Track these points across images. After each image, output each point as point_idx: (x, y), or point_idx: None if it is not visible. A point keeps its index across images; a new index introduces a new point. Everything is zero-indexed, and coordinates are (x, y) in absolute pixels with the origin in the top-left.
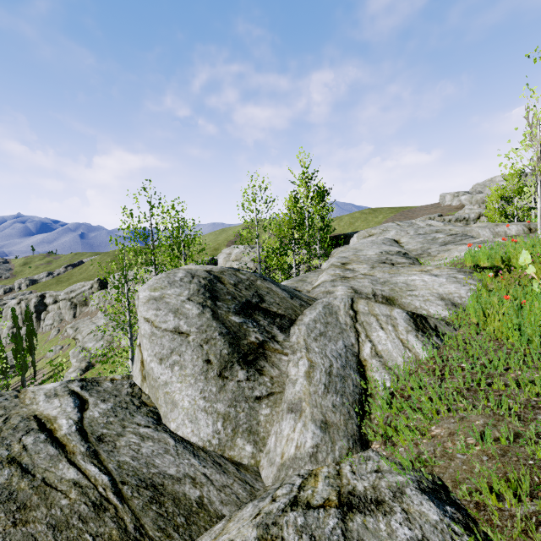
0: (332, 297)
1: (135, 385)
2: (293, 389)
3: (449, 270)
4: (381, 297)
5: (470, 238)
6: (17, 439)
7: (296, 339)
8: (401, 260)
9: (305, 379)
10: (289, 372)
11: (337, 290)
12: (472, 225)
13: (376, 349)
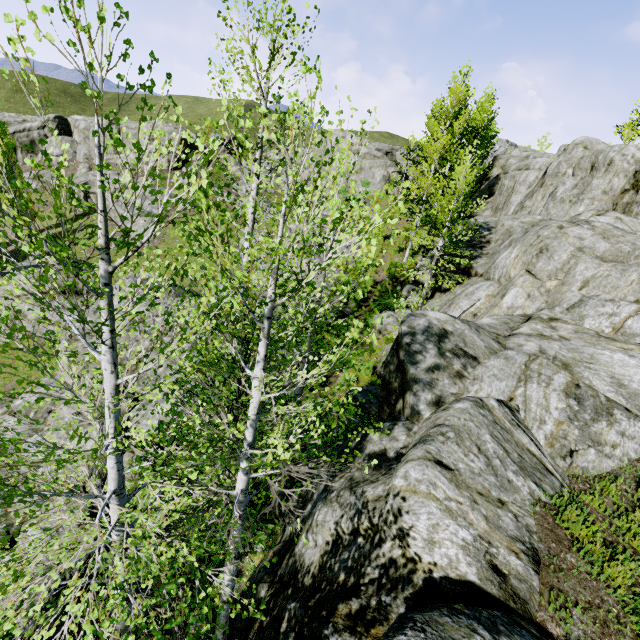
0: None
1: None
2: None
3: None
4: None
5: None
6: None
7: None
8: None
9: None
10: None
11: None
12: None
13: None
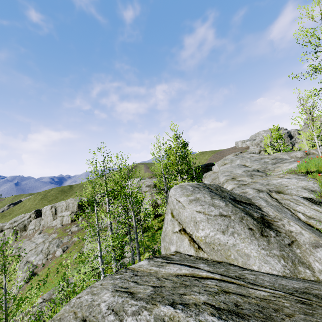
0: (249, 194)
1: (190, 255)
2: (304, 236)
3: (292, 175)
4: (274, 192)
5: (286, 160)
6: (201, 283)
7: (273, 213)
8: (259, 174)
9: (305, 231)
10: (290, 229)
11: (248, 191)
12: (273, 154)
13: (307, 215)
